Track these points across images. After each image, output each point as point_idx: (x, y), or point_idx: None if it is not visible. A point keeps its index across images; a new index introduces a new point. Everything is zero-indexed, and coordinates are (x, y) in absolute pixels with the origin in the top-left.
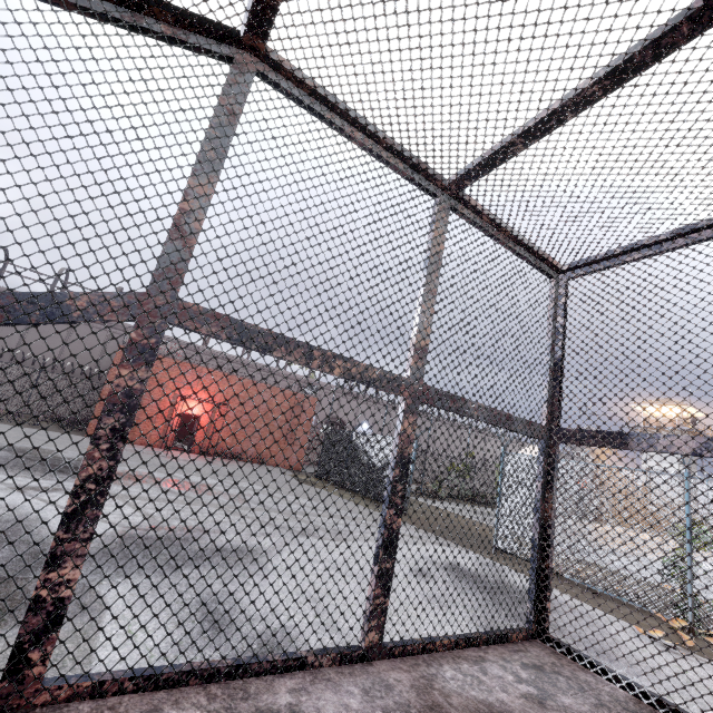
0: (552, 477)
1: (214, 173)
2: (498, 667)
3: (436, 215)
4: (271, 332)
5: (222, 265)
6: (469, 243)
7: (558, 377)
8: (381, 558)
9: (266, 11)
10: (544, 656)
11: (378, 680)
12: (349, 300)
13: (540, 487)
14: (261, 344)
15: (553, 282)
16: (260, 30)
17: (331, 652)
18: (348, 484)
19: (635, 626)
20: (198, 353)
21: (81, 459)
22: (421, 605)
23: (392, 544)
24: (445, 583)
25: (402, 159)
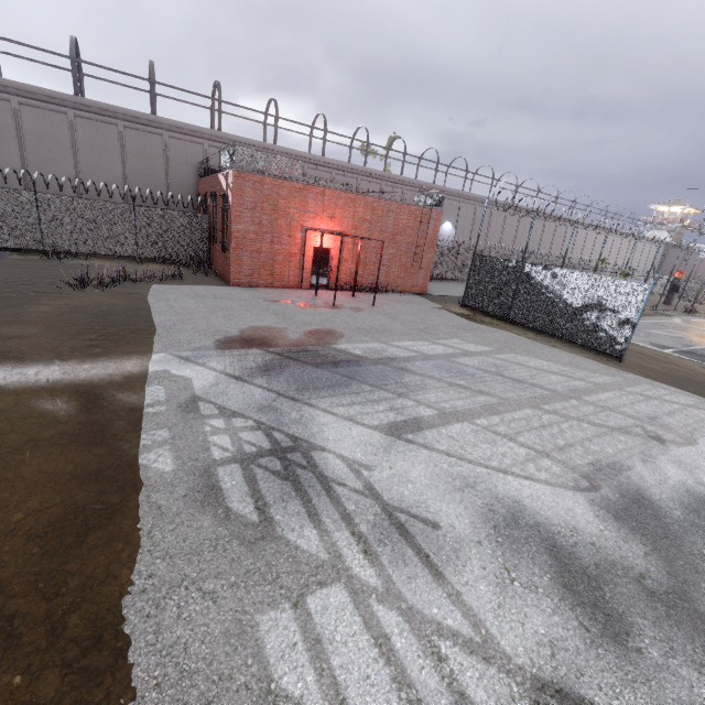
0: None
1: None
2: None
3: None
4: None
5: None
6: None
7: None
8: None
9: None
10: None
11: None
12: None
13: None
14: None
15: None
16: None
17: None
18: (520, 320)
19: None
20: None
21: (313, 341)
22: None
23: None
24: None
25: None
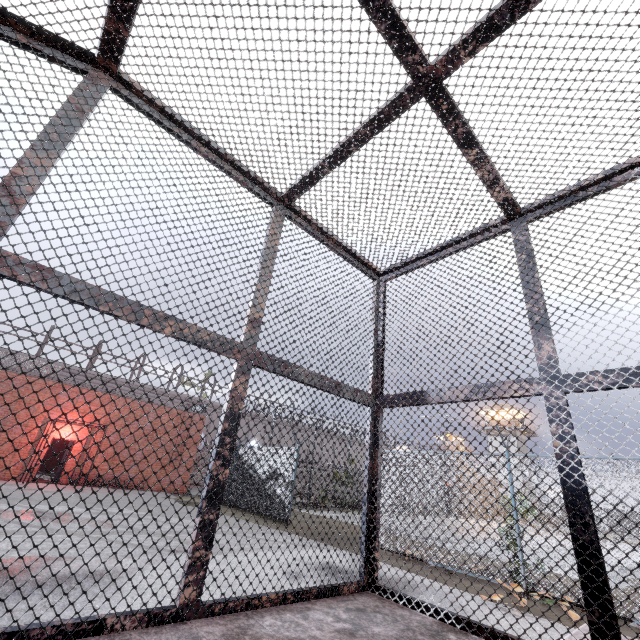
0: (377, 437)
1: (55, 151)
2: (321, 613)
3: (272, 218)
4: (99, 288)
5: (52, 225)
6: (302, 243)
7: (380, 354)
8: (204, 509)
9: (116, 42)
10: (369, 602)
11: (186, 634)
12: (185, 271)
13: (369, 446)
14: (87, 298)
15: (375, 282)
16: (112, 55)
17: (137, 612)
18: (233, 500)
19: (481, 595)
20: (12, 298)
21: None
22: (247, 558)
23: (218, 495)
24: (273, 535)
25: (243, 173)
